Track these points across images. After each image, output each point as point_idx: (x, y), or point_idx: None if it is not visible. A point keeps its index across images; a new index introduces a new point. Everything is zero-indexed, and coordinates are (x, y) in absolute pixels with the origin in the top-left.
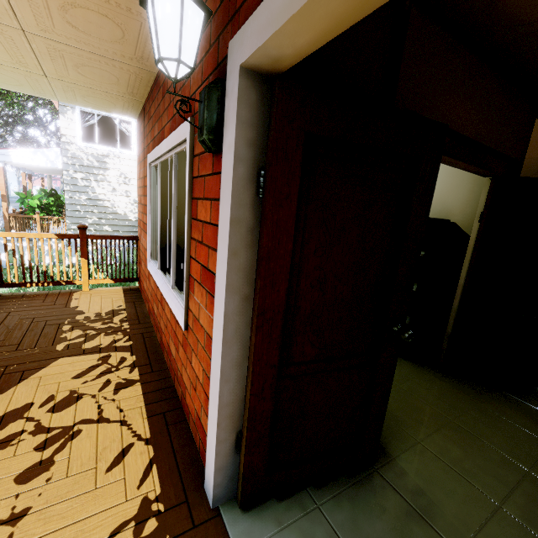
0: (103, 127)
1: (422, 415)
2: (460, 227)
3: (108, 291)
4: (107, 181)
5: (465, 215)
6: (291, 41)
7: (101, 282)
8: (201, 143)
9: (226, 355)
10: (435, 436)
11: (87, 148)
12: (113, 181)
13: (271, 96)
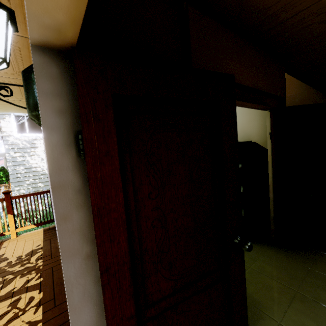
0: (33, 122)
1: (274, 292)
2: (259, 144)
3: (32, 234)
4: (37, 154)
5: (260, 136)
6: (52, 1)
7: (25, 228)
8: (32, 120)
9: (77, 322)
10: (289, 312)
11: (21, 137)
12: (41, 154)
13: (73, 68)
